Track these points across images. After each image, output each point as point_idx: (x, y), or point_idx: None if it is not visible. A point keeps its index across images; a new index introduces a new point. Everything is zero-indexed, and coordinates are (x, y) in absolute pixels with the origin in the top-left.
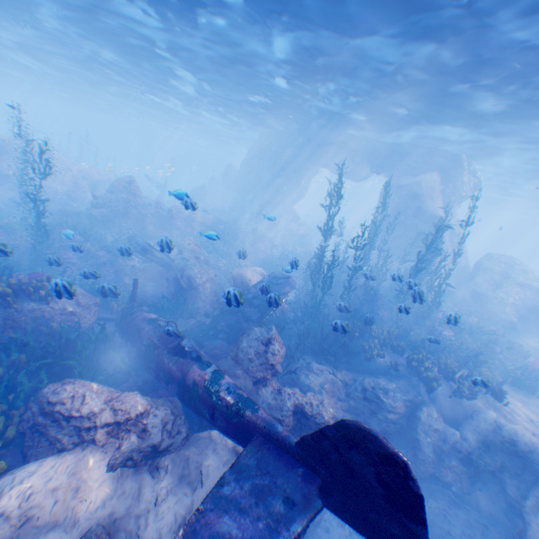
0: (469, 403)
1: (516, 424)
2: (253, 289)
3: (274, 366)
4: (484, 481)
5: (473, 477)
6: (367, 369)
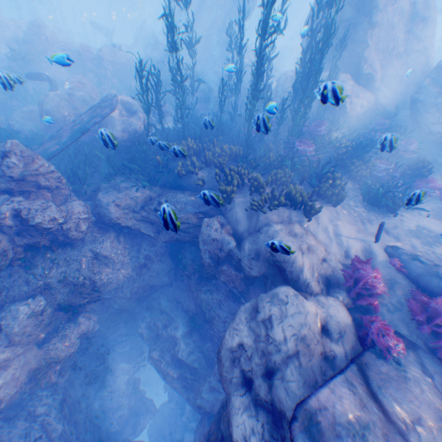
0: (265, 218)
1: (297, 237)
2: (83, 116)
3: (38, 181)
4: (255, 284)
5: (248, 281)
6: (181, 187)
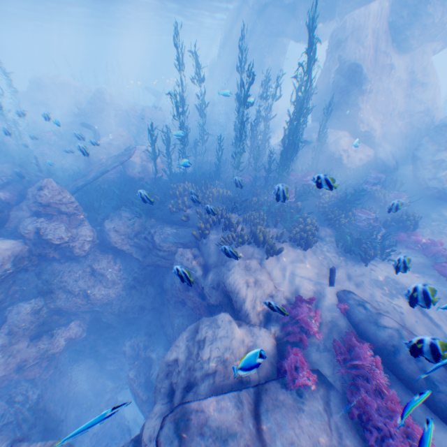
0: None
1: (250, 272)
2: (109, 161)
3: (61, 208)
4: (216, 312)
5: (210, 309)
6: (172, 221)
